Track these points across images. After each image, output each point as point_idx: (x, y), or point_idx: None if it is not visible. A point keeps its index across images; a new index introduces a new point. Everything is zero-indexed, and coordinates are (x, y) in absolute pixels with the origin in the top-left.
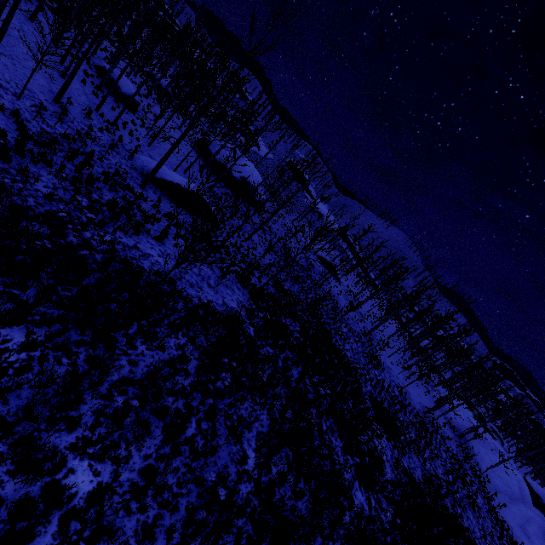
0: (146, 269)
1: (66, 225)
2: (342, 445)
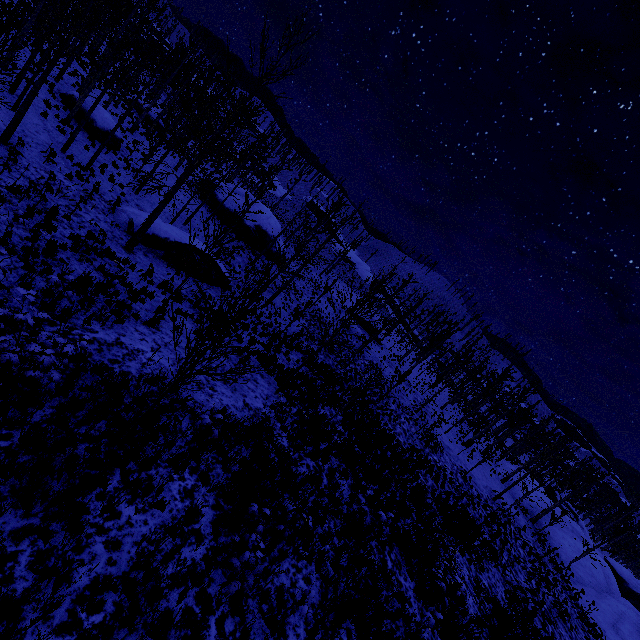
0: (134, 375)
1: (1, 335)
2: (415, 587)
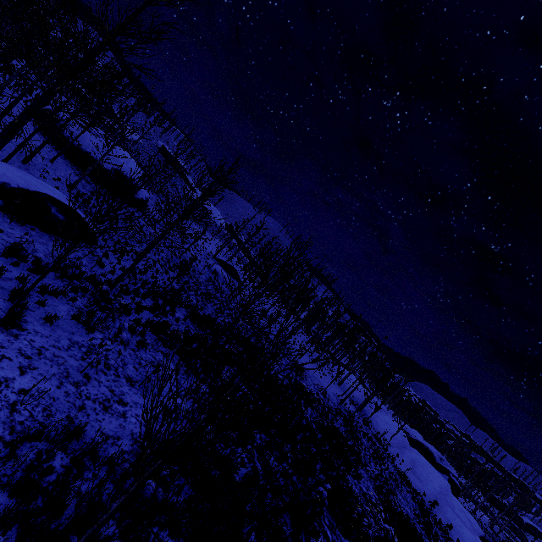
0: (0, 435)
1: None
2: None
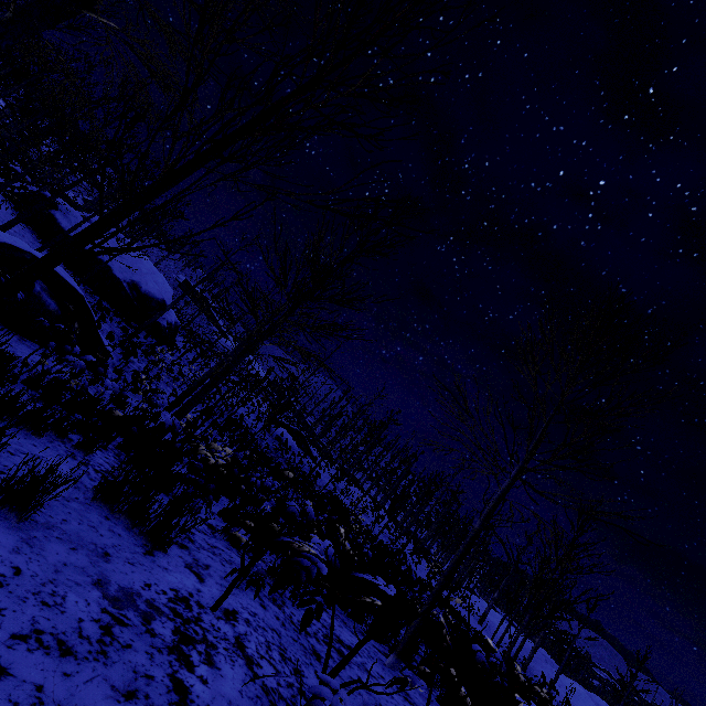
0: None
1: None
2: None
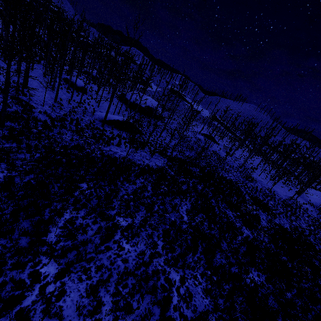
0: (118, 157)
1: (84, 145)
2: (232, 213)
